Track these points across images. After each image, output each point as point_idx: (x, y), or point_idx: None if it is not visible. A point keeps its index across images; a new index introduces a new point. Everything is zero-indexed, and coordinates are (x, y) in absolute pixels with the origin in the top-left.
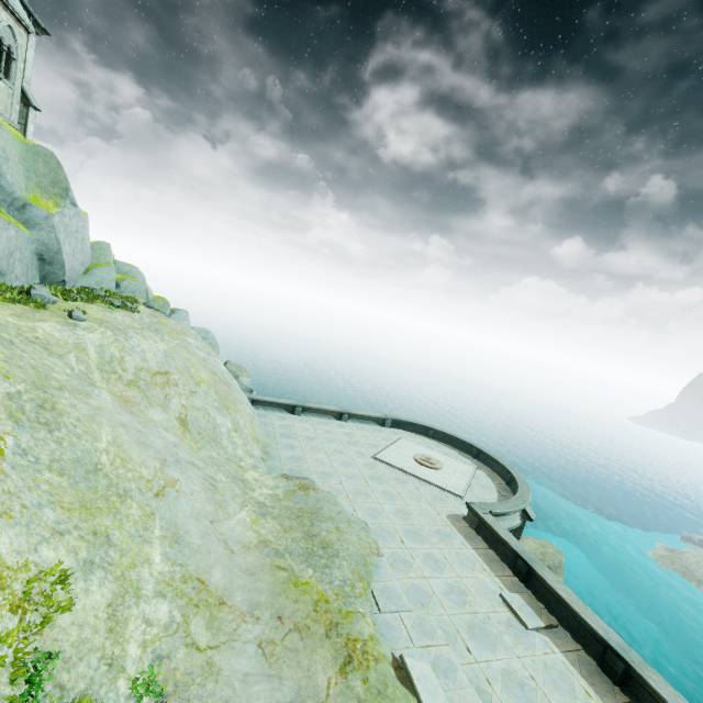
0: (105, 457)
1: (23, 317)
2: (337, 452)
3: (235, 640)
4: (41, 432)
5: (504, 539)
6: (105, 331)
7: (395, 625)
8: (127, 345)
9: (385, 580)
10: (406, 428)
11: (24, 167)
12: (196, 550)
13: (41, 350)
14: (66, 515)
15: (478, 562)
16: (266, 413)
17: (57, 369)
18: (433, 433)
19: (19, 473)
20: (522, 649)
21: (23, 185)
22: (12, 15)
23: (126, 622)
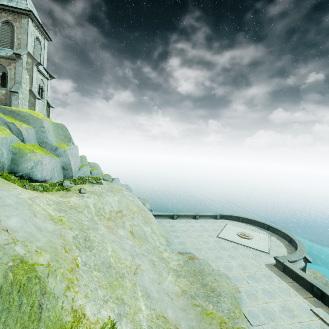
0: (112, 259)
1: (64, 197)
2: (199, 236)
3: None
4: (87, 252)
5: (302, 276)
6: (94, 196)
7: None
8: (104, 201)
9: (247, 306)
10: (227, 218)
11: (54, 133)
12: (157, 300)
13: (75, 211)
14: (105, 292)
15: (291, 291)
16: (161, 220)
17: (83, 219)
18: (241, 219)
19: (86, 274)
20: None
21: (55, 140)
22: (42, 75)
23: None
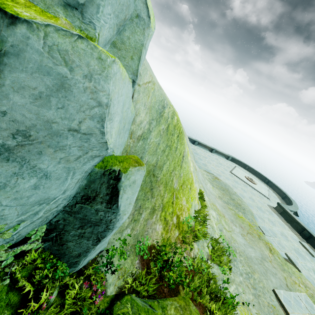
0: None
1: None
2: (217, 166)
3: (234, 231)
4: None
5: (298, 221)
6: None
7: (271, 241)
8: None
9: (260, 223)
10: (236, 163)
11: None
12: (208, 194)
13: None
14: None
15: (286, 227)
16: None
17: None
18: (248, 168)
19: None
20: (314, 263)
21: None
22: None
23: (210, 215)
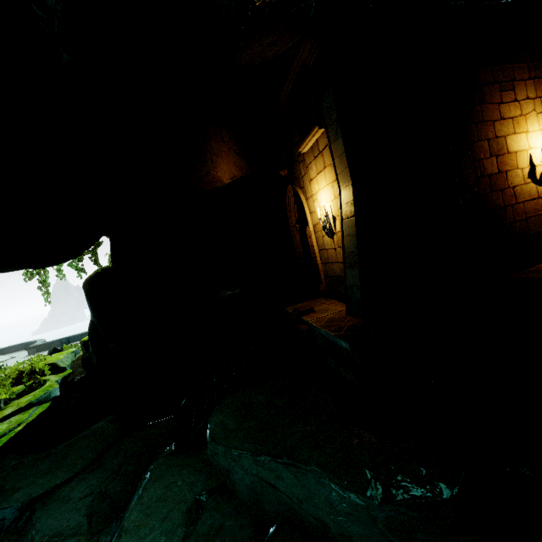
0: None
1: None
2: None
3: None
4: None
5: (53, 341)
6: None
7: None
8: None
9: None
10: None
11: None
12: None
13: None
14: None
15: None
16: None
17: None
18: None
19: None
20: None
21: None
22: None
23: None
